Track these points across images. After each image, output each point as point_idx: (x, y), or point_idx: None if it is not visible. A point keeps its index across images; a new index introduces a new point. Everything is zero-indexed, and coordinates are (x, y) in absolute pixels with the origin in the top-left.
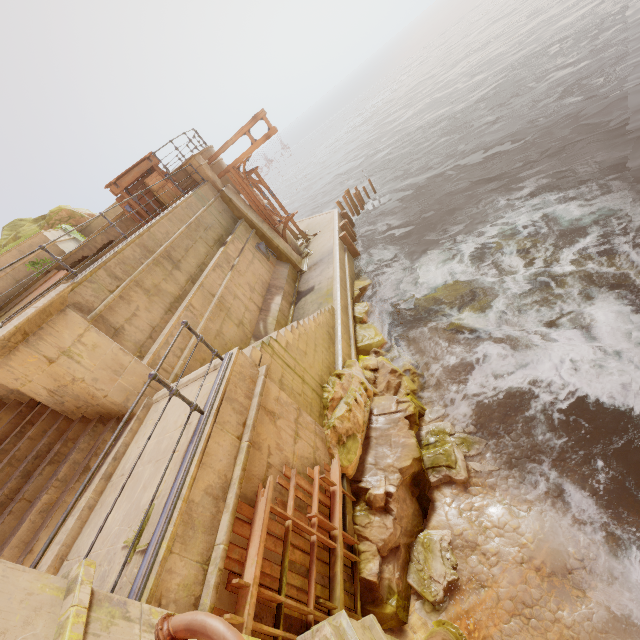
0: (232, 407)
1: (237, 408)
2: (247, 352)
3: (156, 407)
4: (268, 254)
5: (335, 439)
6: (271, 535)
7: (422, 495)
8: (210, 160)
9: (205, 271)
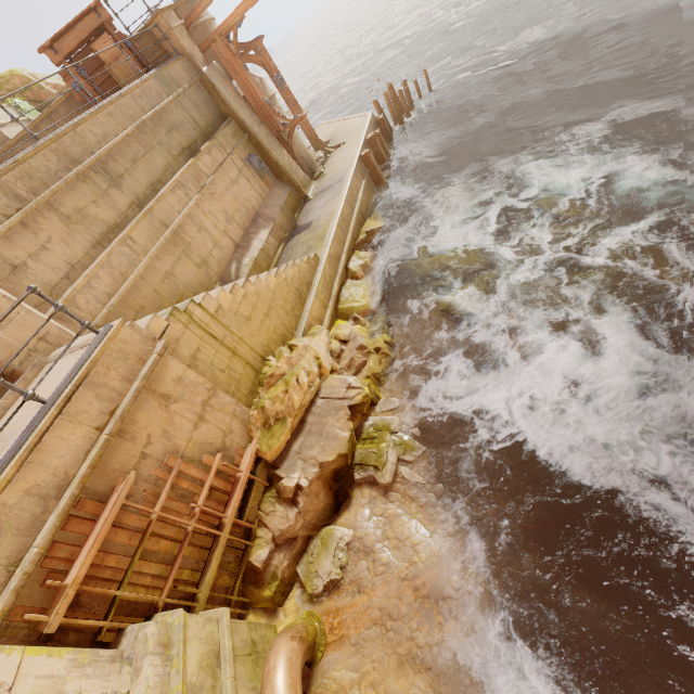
0: (96, 394)
1: (104, 394)
2: (146, 321)
3: (46, 369)
4: (262, 171)
5: (261, 421)
6: (127, 529)
7: (341, 490)
8: (188, 20)
9: (159, 192)
